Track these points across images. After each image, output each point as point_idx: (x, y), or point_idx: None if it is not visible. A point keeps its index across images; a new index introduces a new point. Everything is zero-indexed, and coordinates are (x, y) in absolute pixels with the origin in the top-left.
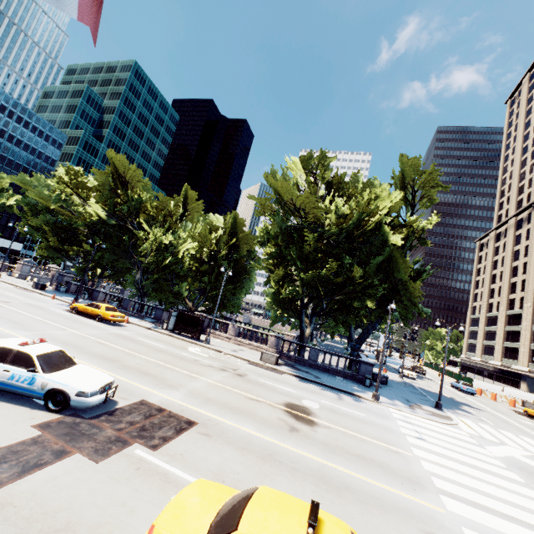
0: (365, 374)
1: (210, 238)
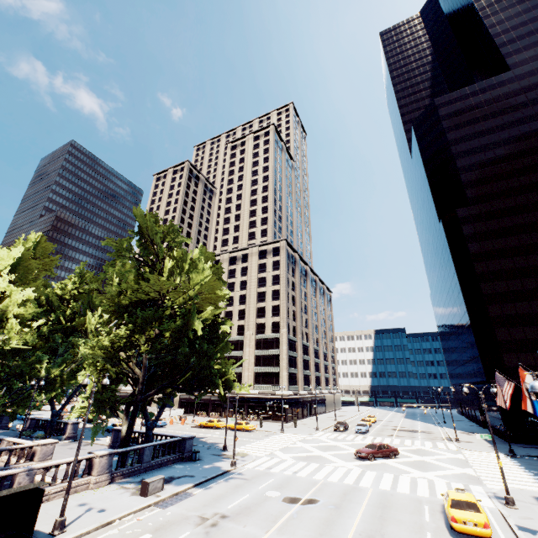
0: (189, 449)
1: None
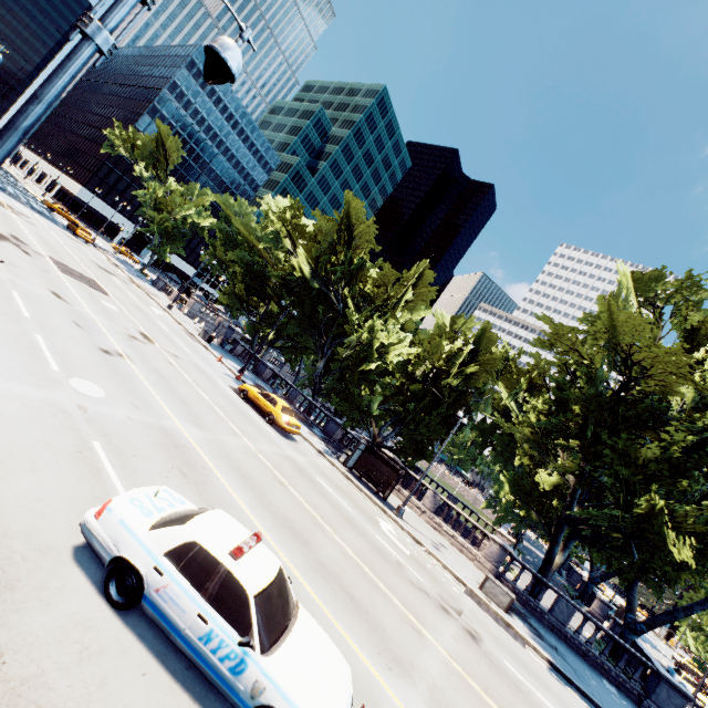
0: (666, 706)
1: (440, 349)
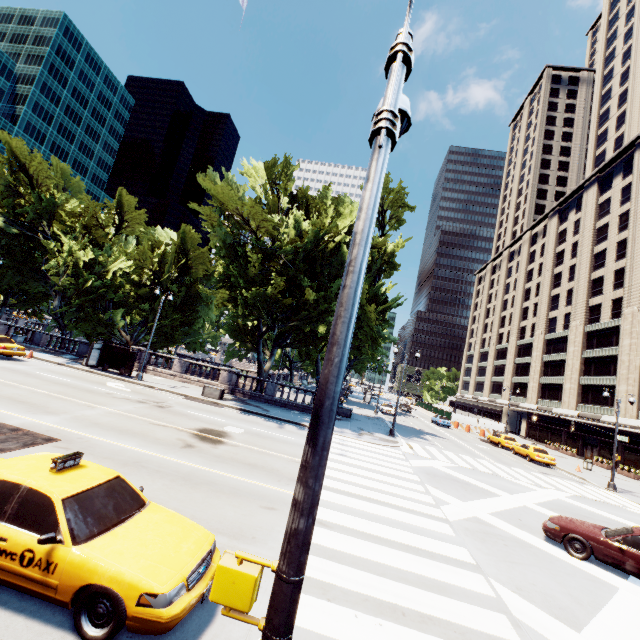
0: None
1: (151, 255)
